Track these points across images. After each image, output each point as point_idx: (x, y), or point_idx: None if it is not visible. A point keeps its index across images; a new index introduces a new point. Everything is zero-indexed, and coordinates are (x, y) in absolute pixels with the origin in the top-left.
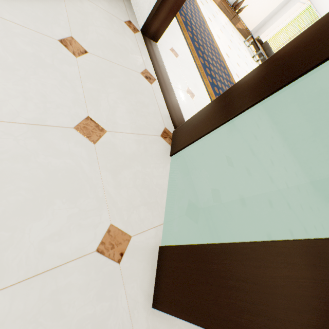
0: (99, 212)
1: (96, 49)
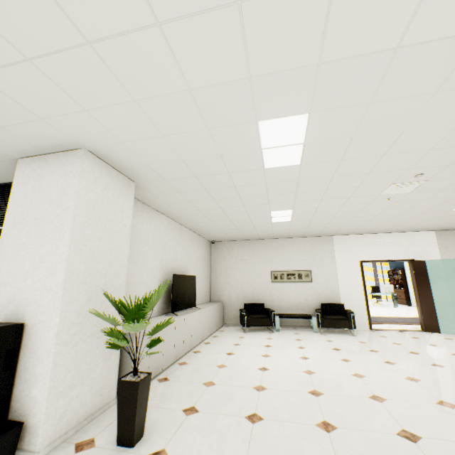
0: None
1: (407, 336)
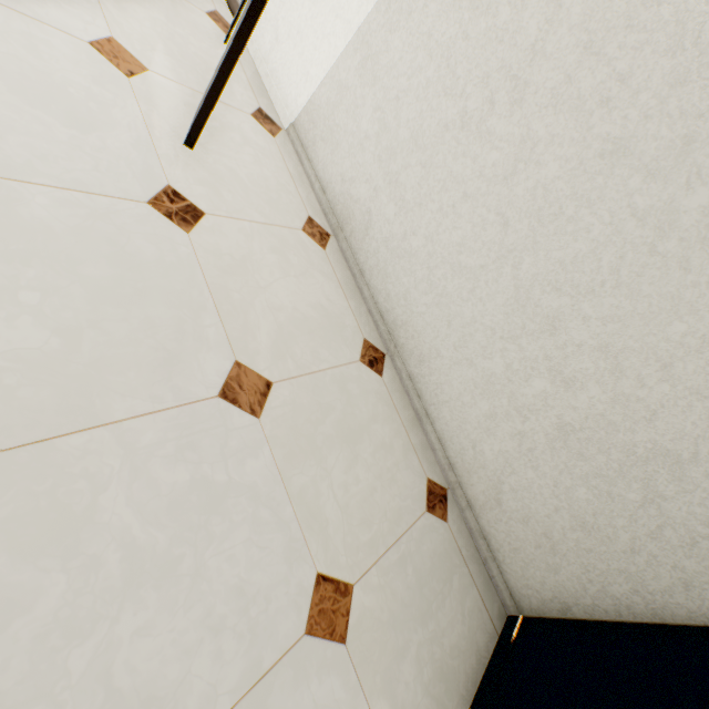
0: (91, 14)
1: None
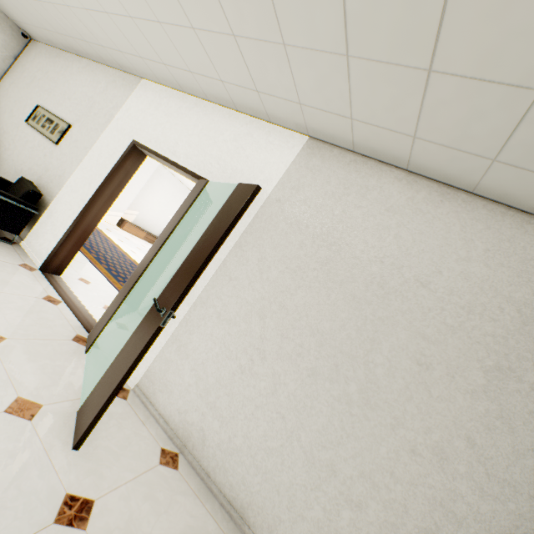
0: (5, 388)
1: None
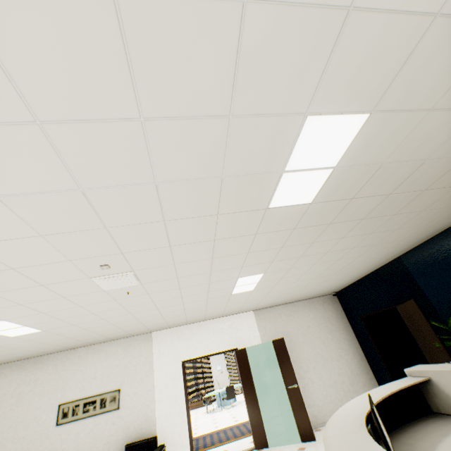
0: None
1: None
